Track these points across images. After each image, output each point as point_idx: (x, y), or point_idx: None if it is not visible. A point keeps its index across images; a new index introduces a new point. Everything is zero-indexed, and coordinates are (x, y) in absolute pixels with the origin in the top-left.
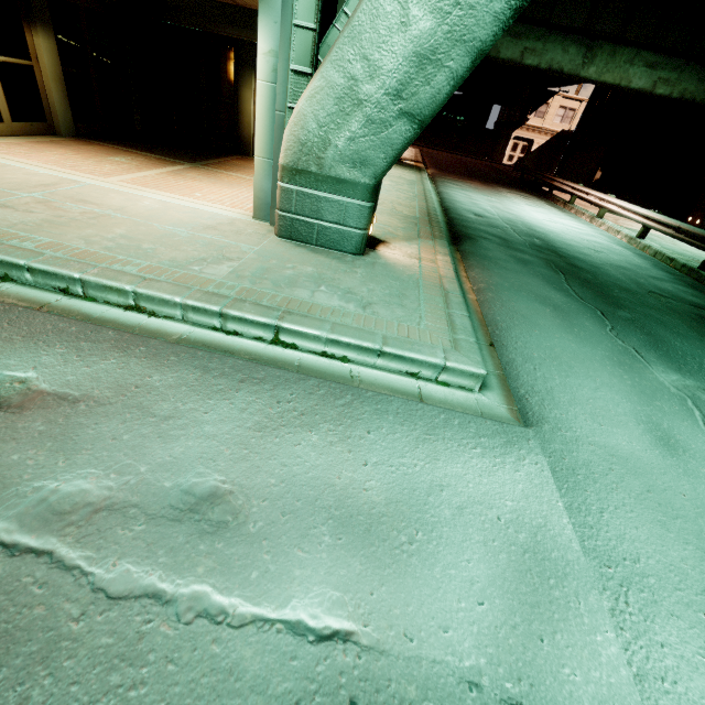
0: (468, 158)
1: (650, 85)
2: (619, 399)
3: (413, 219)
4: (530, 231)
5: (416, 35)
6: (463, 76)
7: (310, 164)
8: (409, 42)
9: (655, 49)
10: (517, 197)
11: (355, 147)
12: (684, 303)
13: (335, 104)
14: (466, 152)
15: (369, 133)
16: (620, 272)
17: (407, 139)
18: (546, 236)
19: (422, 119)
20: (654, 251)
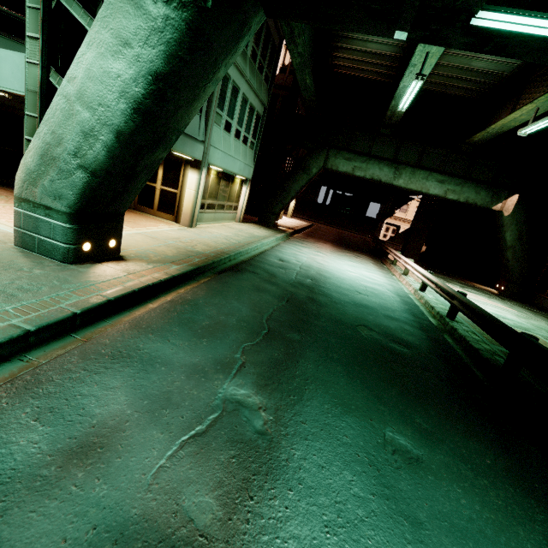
0: (352, 233)
1: (442, 193)
2: (121, 400)
3: (195, 253)
4: (314, 274)
5: (81, 121)
6: (114, 146)
7: (29, 195)
8: (77, 124)
9: (443, 172)
10: (349, 256)
11: (55, 186)
12: (387, 337)
13: (41, 158)
14: (353, 229)
15: (62, 178)
16: (356, 309)
17: (85, 183)
18: (326, 279)
19: (92, 170)
20: (425, 301)
